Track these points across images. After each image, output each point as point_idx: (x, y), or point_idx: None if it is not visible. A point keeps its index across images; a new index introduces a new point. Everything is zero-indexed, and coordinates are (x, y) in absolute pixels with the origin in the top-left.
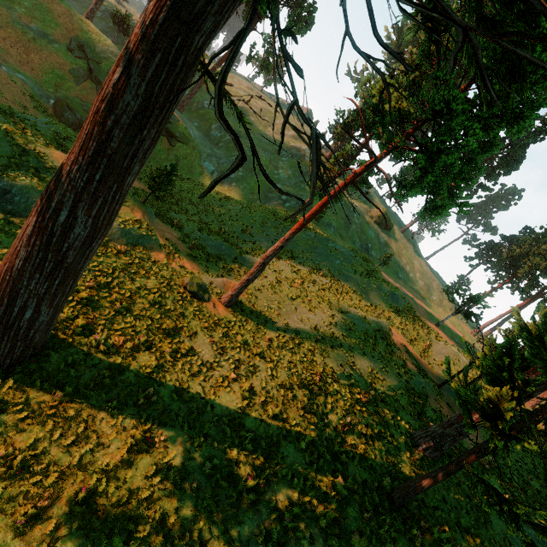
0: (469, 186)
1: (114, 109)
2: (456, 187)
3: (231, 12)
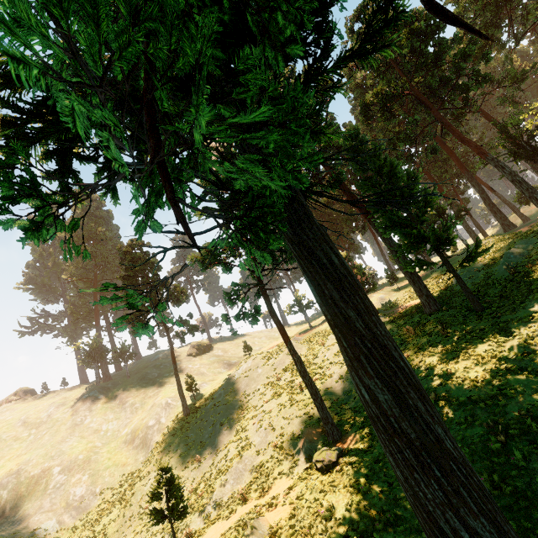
0: None
1: (351, 274)
2: None
3: None
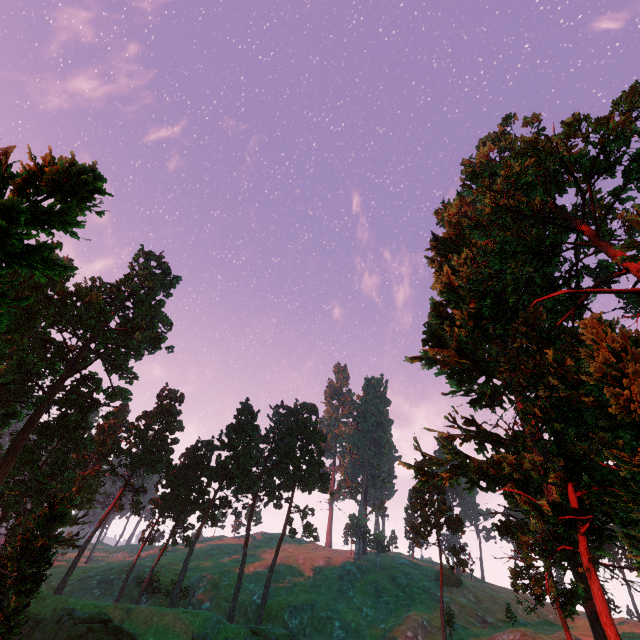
0: None
1: None
2: None
3: None
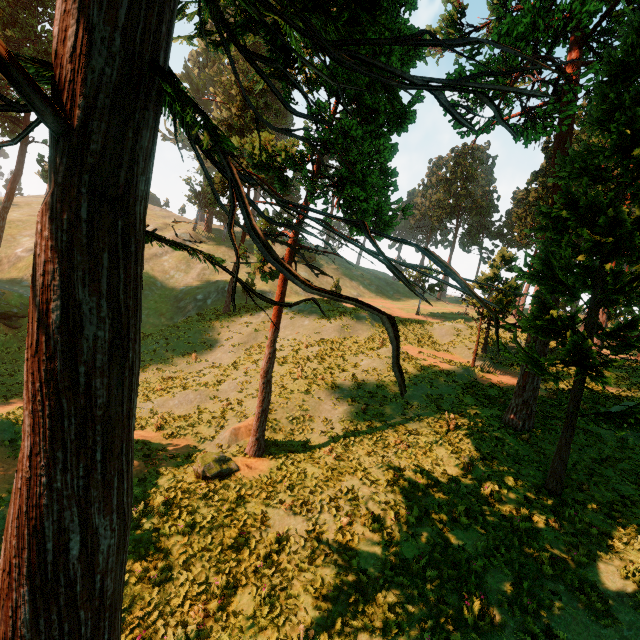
0: (395, 190)
1: (78, 358)
2: (384, 196)
3: (152, 159)
